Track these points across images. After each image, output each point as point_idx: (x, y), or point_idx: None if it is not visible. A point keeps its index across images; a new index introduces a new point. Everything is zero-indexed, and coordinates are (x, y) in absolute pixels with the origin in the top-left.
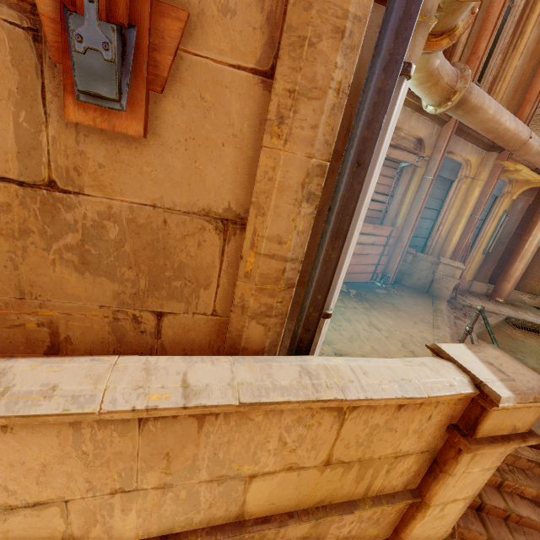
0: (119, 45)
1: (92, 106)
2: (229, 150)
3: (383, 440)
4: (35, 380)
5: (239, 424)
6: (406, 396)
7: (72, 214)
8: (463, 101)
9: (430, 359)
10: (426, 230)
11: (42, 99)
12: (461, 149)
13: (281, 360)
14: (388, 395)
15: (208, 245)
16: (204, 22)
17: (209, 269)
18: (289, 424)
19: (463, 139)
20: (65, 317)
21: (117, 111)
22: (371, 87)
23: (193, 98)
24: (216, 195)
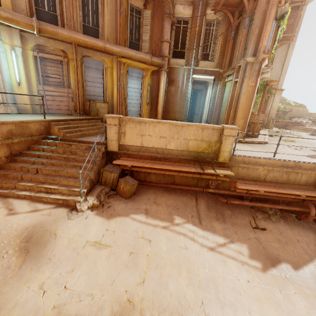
0: None
1: None
2: None
3: None
4: None
5: None
6: None
7: None
8: (44, 30)
9: None
10: (100, 93)
11: None
12: (93, 55)
13: None
14: None
15: None
16: None
17: None
18: None
19: (92, 50)
20: None
21: None
22: None
23: None
24: None
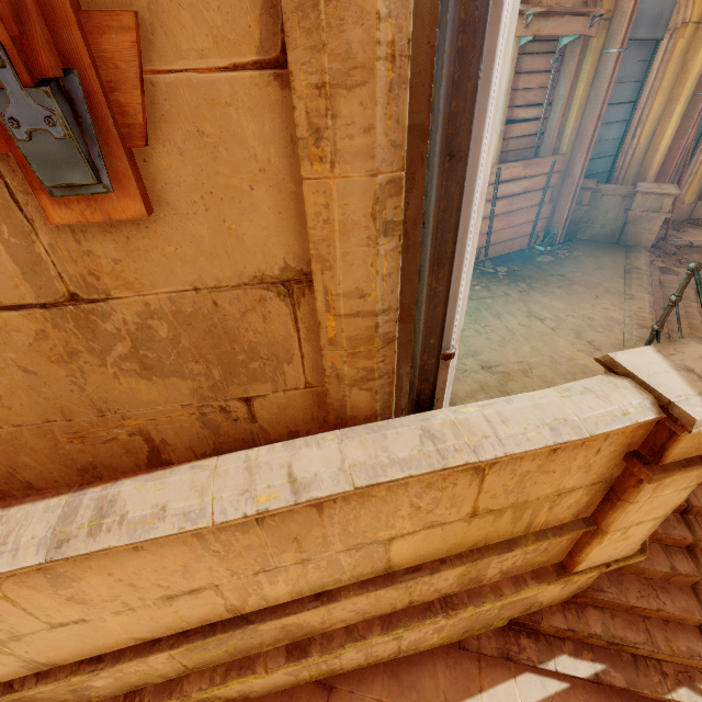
0: (65, 109)
1: (72, 198)
2: (261, 193)
3: (539, 483)
4: (145, 503)
5: (361, 502)
6: (559, 441)
7: (111, 323)
8: None
9: (599, 379)
10: (613, 143)
11: (15, 203)
12: None
13: (397, 425)
14: (535, 445)
15: (276, 315)
16: (162, 14)
17: (286, 342)
18: (419, 492)
19: None
20: (152, 423)
21: (104, 194)
22: (448, 23)
23: (190, 137)
24: (264, 255)
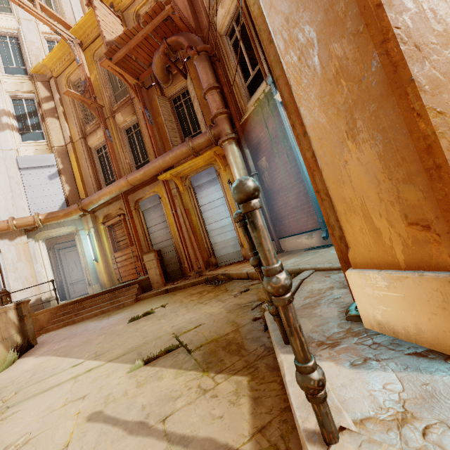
0: None
1: None
2: None
3: None
4: None
5: None
6: None
7: None
8: (85, 206)
9: None
10: (167, 234)
11: None
12: (143, 193)
13: None
14: None
15: None
16: None
17: None
18: None
19: (141, 189)
20: None
21: None
22: None
23: None
24: None
